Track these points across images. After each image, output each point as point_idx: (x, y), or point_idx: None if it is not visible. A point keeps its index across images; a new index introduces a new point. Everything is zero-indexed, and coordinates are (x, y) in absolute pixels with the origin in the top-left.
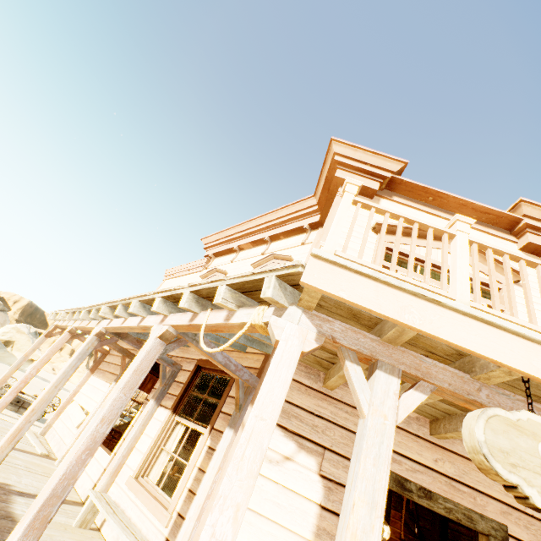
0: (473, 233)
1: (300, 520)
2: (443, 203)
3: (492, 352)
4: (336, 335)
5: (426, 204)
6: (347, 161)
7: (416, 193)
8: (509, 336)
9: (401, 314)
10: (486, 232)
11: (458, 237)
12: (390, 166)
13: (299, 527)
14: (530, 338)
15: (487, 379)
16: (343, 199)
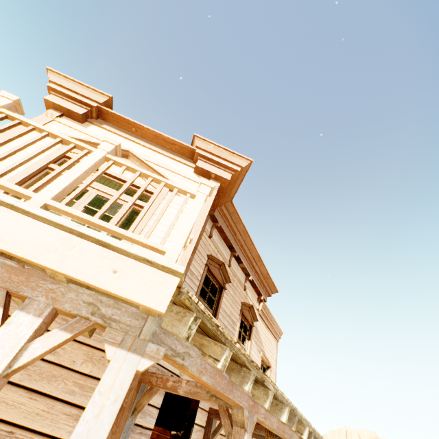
0: (163, 158)
1: None
2: (143, 134)
3: None
4: None
5: (132, 134)
6: (60, 89)
7: (122, 123)
8: None
9: None
10: (173, 158)
11: None
12: (98, 97)
13: None
14: None
15: None
16: None
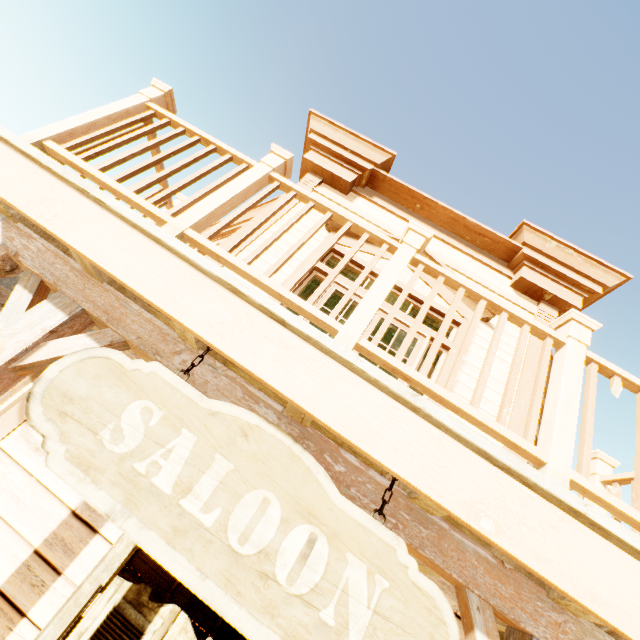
0: (460, 257)
1: (37, 522)
2: (432, 214)
3: (124, 270)
4: (26, 253)
5: (413, 214)
6: (324, 142)
7: (402, 196)
8: (175, 262)
9: (33, 205)
10: (476, 258)
11: (254, 168)
12: (374, 156)
13: (31, 530)
14: (203, 269)
15: (187, 339)
16: (127, 99)
